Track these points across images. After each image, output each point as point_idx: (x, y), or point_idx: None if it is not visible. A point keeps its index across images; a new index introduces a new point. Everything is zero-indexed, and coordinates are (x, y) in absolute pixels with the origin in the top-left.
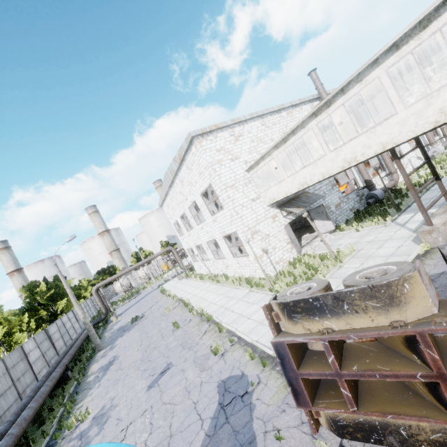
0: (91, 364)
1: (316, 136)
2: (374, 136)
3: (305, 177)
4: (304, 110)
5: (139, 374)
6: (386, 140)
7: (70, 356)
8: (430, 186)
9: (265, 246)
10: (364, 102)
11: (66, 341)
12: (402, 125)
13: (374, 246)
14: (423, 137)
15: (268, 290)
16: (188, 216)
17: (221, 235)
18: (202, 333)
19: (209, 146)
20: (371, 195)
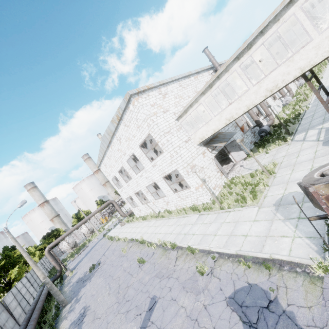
0: (59, 322)
1: (240, 76)
2: (293, 63)
3: (231, 112)
4: (204, 75)
5: (122, 317)
6: (304, 64)
7: (34, 321)
8: (302, 116)
9: (203, 177)
10: (282, 37)
11: (23, 307)
12: (317, 48)
13: (291, 157)
14: (277, 93)
15: (217, 209)
16: (127, 169)
17: (160, 176)
18: (174, 260)
19: (145, 102)
20: (261, 130)
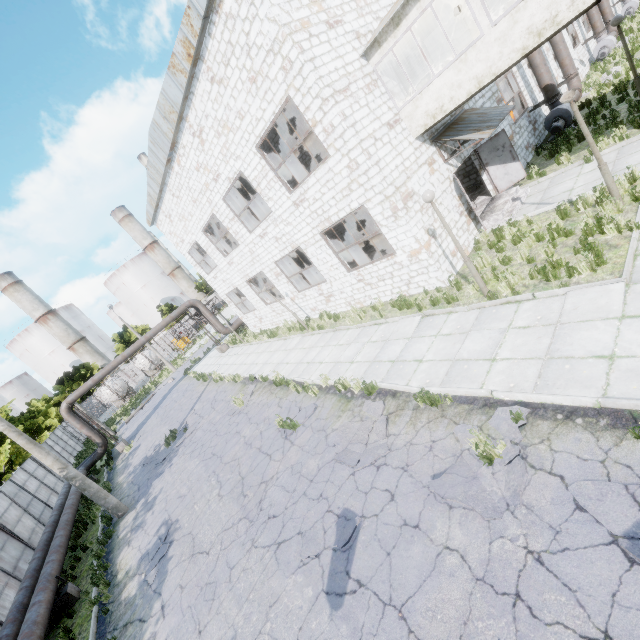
0: (114, 551)
1: None
2: None
3: (554, 2)
4: None
5: (266, 558)
6: None
7: (58, 552)
8: None
9: (430, 224)
10: None
11: (37, 515)
12: None
13: None
14: (581, 28)
15: (475, 301)
16: (225, 220)
17: (315, 231)
18: (382, 422)
19: None
20: (556, 114)
